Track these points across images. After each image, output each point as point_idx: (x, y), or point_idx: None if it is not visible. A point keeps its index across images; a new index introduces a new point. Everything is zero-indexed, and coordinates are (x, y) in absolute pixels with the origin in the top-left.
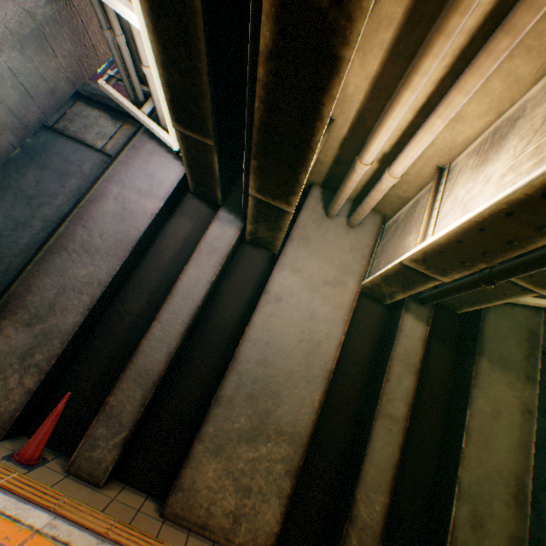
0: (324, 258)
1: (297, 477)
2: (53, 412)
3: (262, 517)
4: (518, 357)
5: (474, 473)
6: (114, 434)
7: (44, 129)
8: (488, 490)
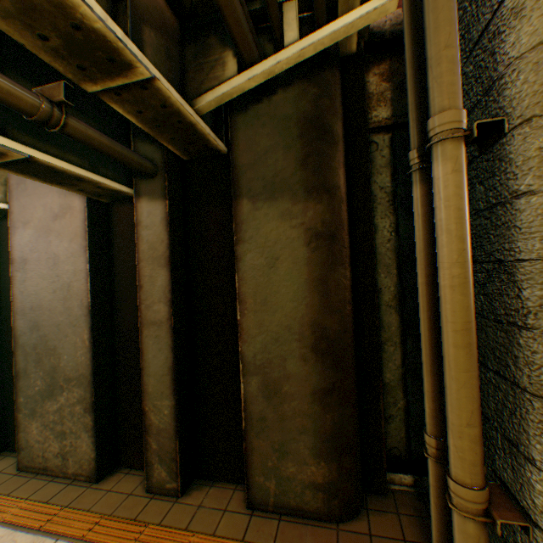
0: (45, 192)
1: (95, 411)
2: None
3: (81, 450)
4: (292, 170)
5: (259, 341)
6: None
7: None
8: (279, 353)
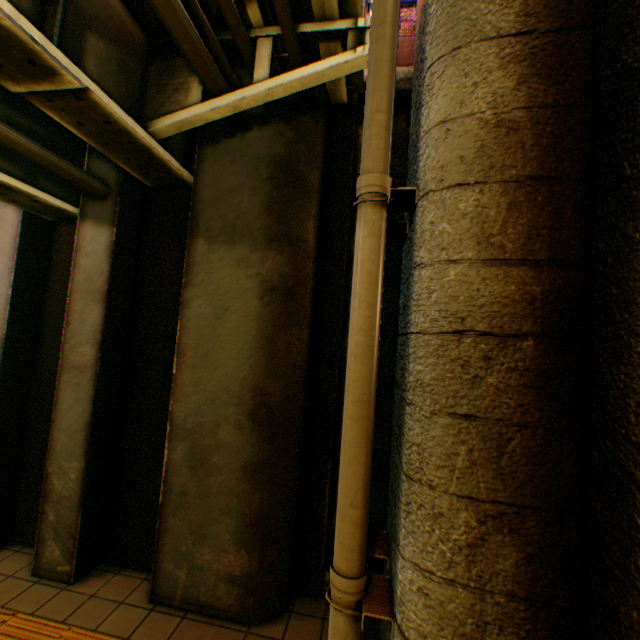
0: None
1: None
2: None
3: None
4: (256, 215)
5: (193, 401)
6: None
7: None
8: (213, 417)
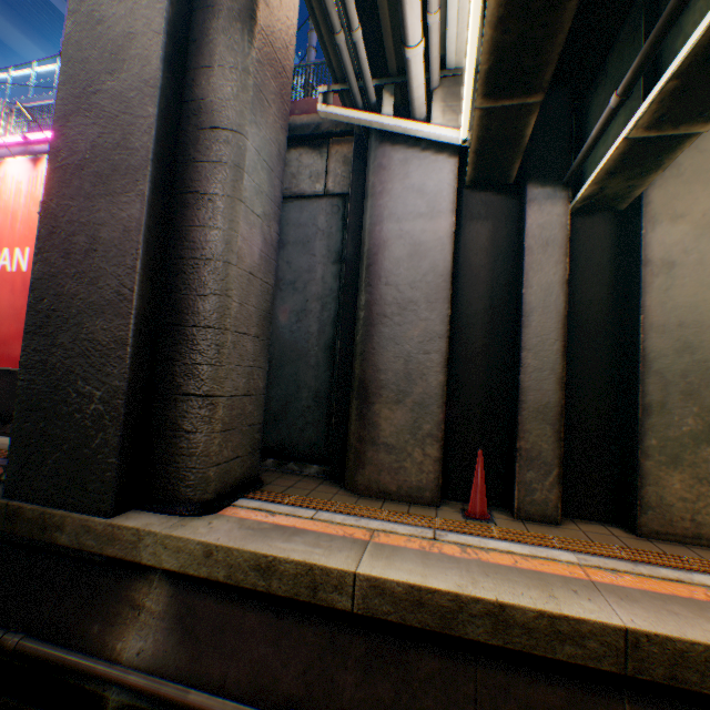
0: None
1: None
2: (476, 471)
3: None
4: None
5: None
6: (543, 475)
7: None
8: None
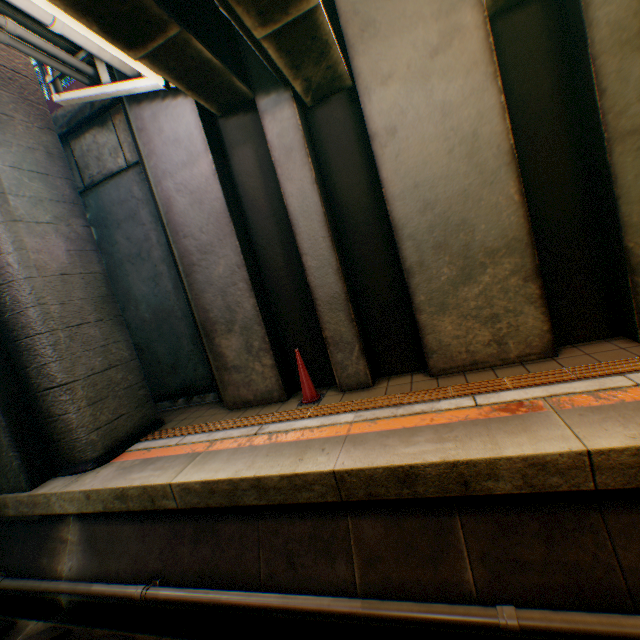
0: (408, 25)
1: (539, 277)
2: (298, 367)
3: (523, 328)
4: None
5: None
6: (350, 353)
7: (84, 196)
8: None
